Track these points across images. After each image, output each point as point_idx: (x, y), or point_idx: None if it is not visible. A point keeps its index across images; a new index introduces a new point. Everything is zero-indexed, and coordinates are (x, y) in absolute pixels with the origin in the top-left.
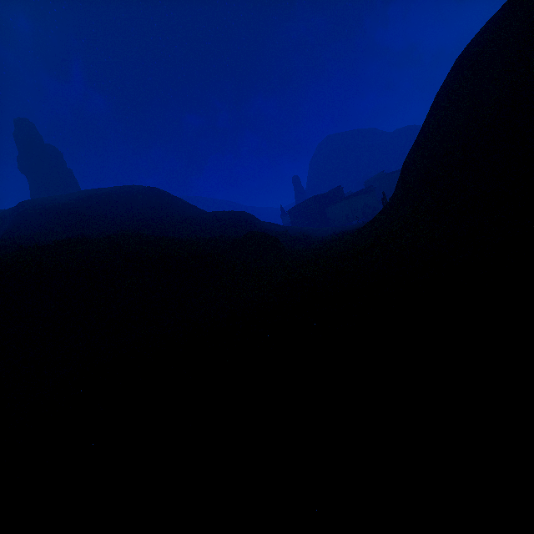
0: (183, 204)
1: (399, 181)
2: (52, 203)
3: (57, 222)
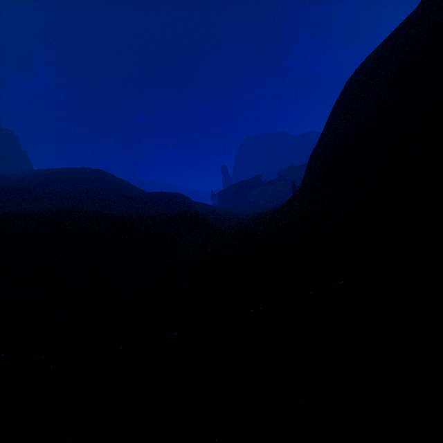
0: (126, 184)
1: (306, 172)
2: (2, 180)
3: (2, 197)
